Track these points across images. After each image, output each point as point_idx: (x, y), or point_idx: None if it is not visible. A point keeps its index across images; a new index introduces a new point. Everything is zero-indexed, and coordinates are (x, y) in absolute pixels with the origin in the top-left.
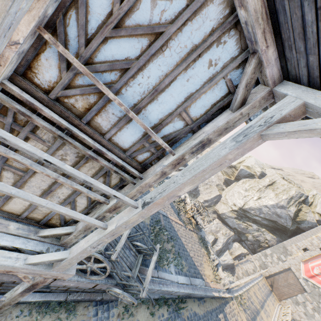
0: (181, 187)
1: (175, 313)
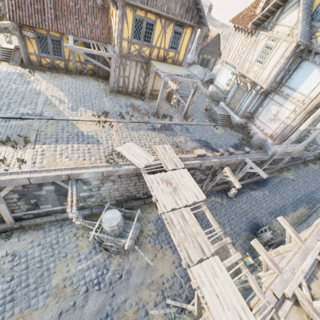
0: None
1: None
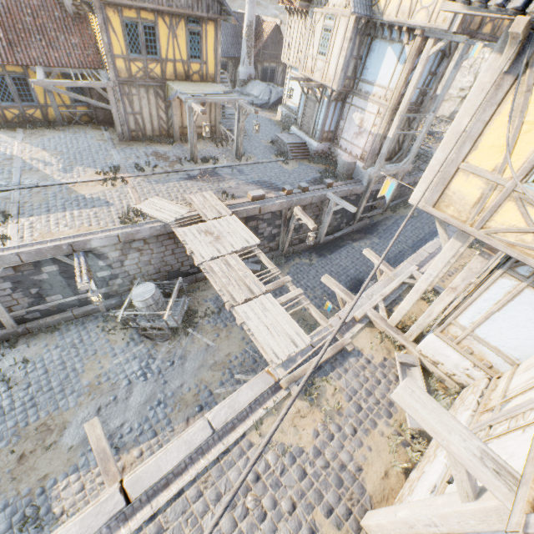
0: (444, 96)
1: None
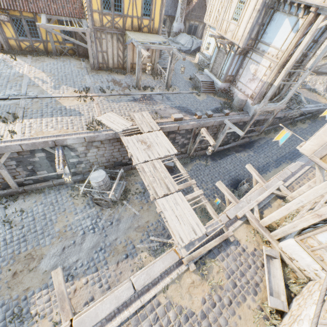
0: (320, 59)
1: (314, 120)
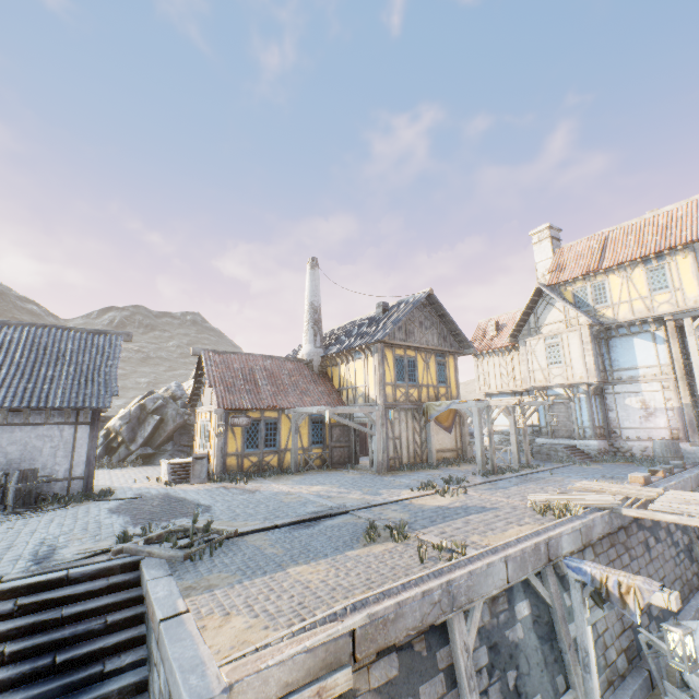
0: None
1: None
